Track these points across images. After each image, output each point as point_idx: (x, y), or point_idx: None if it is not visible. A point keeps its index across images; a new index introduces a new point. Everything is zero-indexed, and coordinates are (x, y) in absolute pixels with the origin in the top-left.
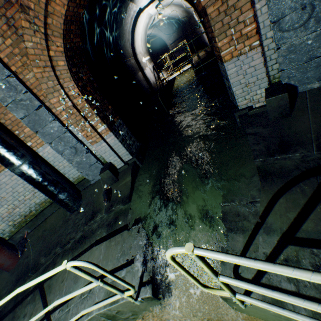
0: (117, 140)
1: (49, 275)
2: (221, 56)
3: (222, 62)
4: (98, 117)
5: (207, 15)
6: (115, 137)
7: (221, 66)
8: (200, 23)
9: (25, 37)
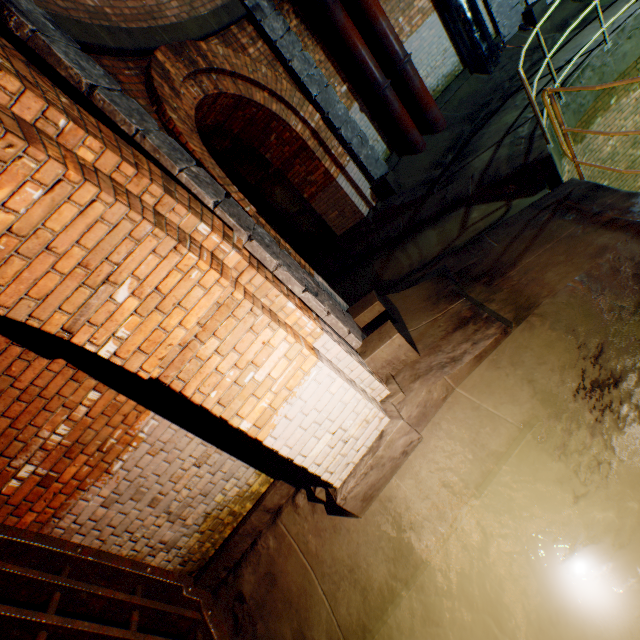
0: None
1: None
2: None
3: None
4: None
5: None
6: None
7: None
8: None
9: None
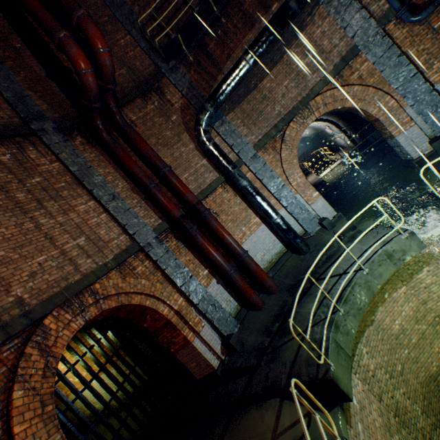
0: (325, 201)
1: (367, 207)
2: (392, 135)
3: (392, 138)
4: (313, 187)
5: (378, 121)
6: (323, 199)
7: (391, 141)
8: (335, 133)
9: (281, 152)
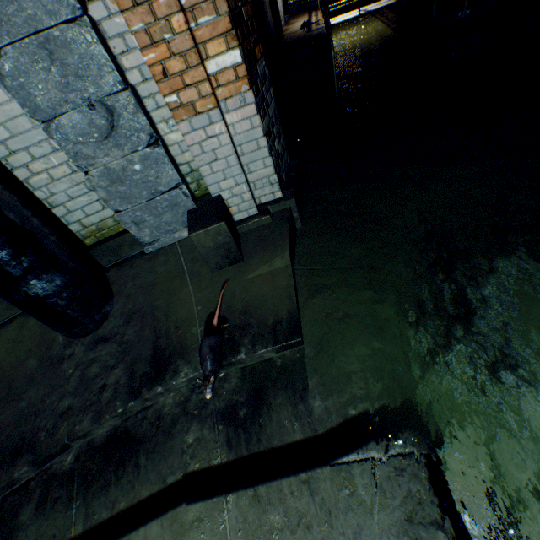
0: (259, 125)
1: None
2: None
3: None
4: None
5: None
6: (256, 111)
7: None
8: None
9: None
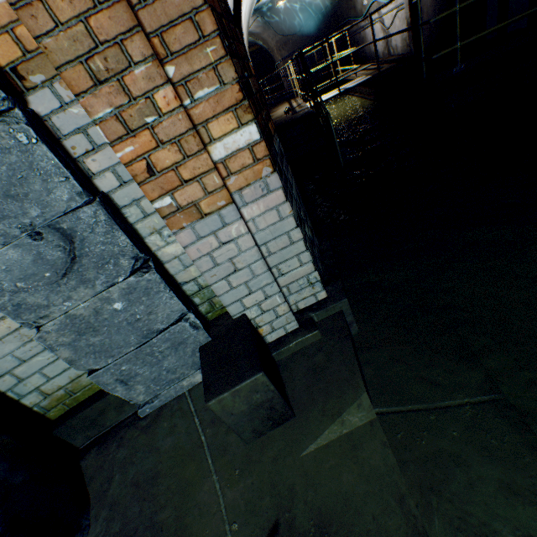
0: (289, 214)
1: None
2: None
3: None
4: (229, 63)
5: None
6: (285, 197)
7: None
8: None
9: None
